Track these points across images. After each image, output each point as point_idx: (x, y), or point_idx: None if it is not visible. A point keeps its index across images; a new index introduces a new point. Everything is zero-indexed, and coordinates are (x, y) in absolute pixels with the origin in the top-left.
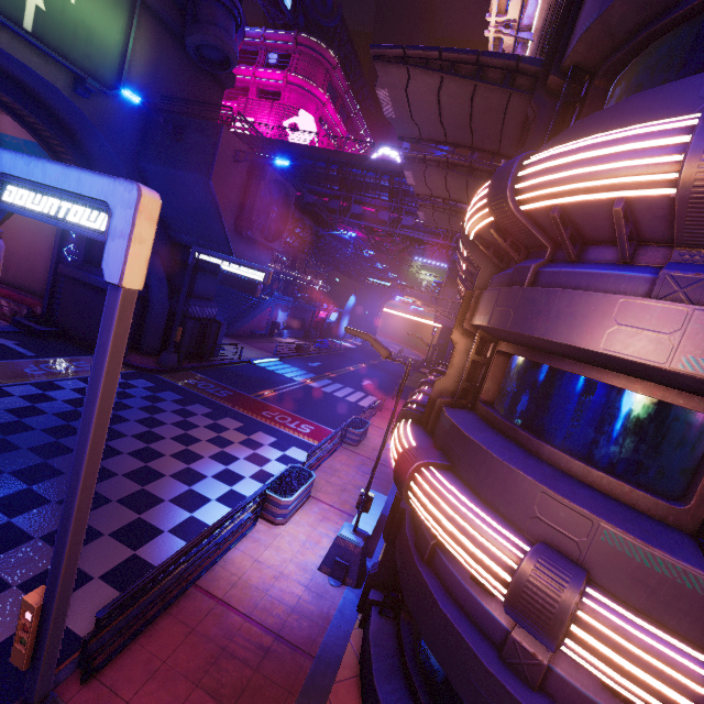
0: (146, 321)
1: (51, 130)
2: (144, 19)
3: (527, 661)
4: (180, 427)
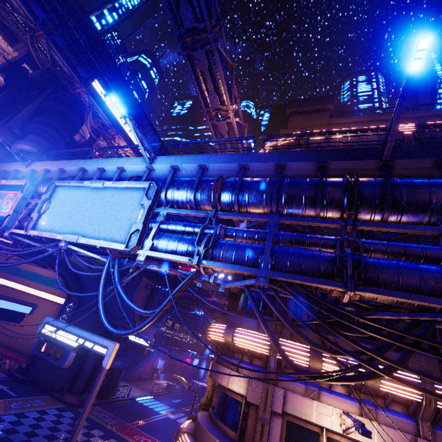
0: (81, 371)
1: (72, 279)
2: None
3: None
4: None
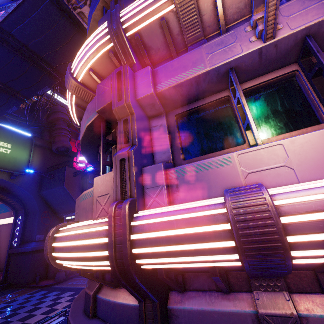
0: None
1: (4, 195)
2: (37, 149)
3: (87, 300)
4: (50, 306)
